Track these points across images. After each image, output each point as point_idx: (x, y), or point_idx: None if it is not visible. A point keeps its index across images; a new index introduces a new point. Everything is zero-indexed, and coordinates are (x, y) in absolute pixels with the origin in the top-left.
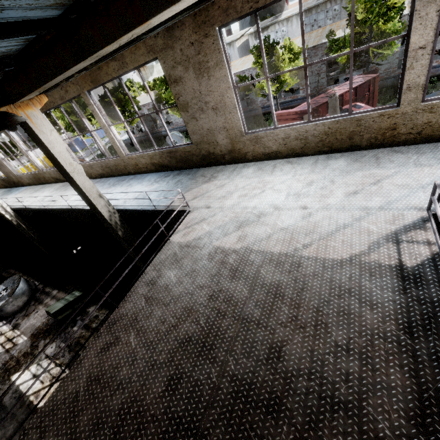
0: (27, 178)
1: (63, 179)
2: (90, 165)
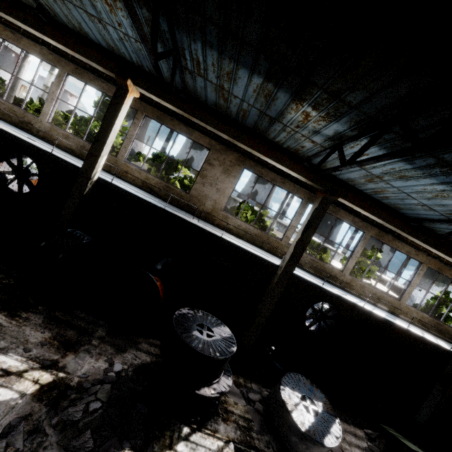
0: (239, 225)
1: (307, 267)
2: (364, 285)
